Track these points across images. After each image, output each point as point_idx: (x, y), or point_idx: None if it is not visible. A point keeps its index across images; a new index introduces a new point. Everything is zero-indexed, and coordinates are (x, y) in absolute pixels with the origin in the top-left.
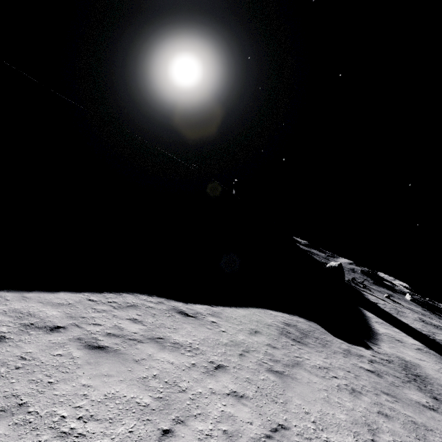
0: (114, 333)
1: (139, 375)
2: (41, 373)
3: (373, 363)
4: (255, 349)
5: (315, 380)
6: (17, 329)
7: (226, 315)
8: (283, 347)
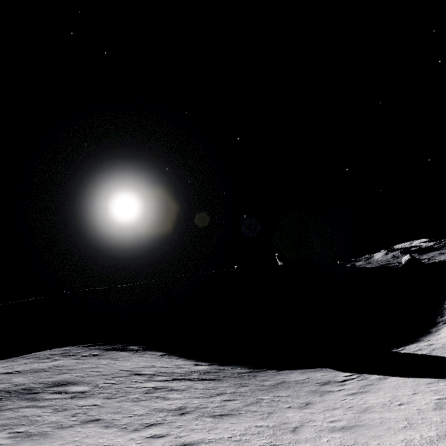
0: None
1: None
2: None
3: None
4: None
5: None
6: None
7: None
8: None
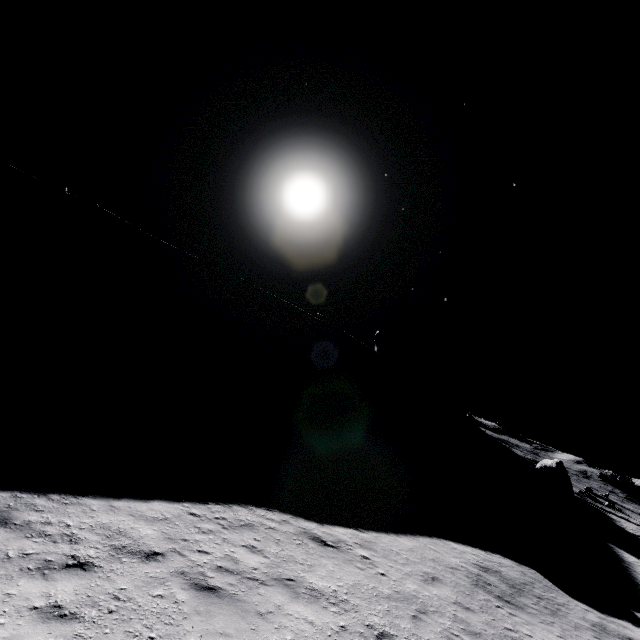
0: (227, 568)
1: (266, 638)
2: (139, 622)
3: None
4: (437, 610)
5: None
6: (107, 553)
7: (382, 547)
8: (482, 608)
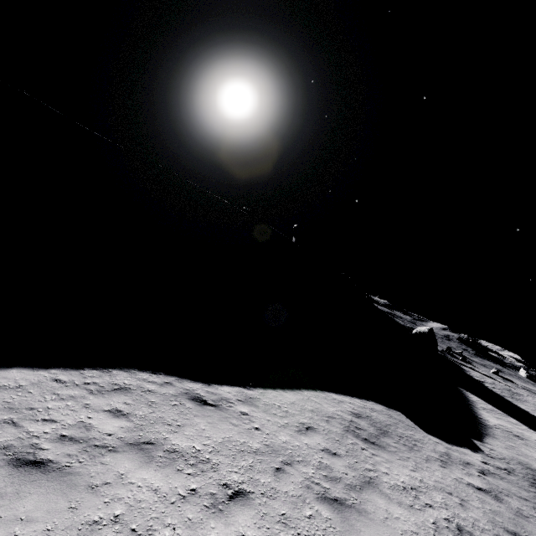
0: (73, 436)
1: (86, 517)
2: None
3: (486, 476)
4: (303, 459)
5: (398, 513)
6: None
7: (265, 403)
8: (348, 452)
